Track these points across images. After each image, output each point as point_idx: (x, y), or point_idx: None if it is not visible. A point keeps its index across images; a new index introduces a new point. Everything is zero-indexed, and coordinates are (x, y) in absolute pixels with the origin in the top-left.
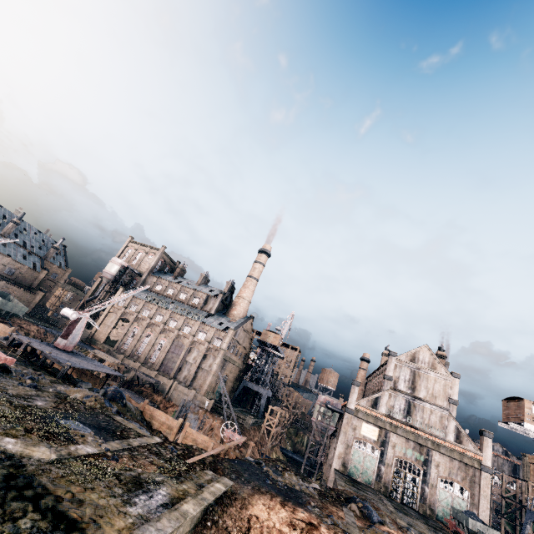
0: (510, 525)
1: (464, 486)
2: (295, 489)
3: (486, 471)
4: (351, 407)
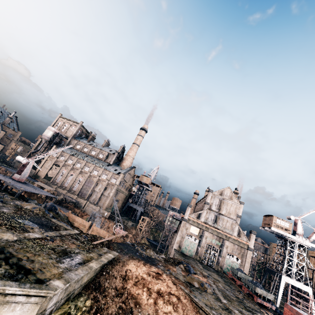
0: (258, 275)
1: (238, 257)
2: (152, 257)
3: (250, 250)
4: (186, 218)
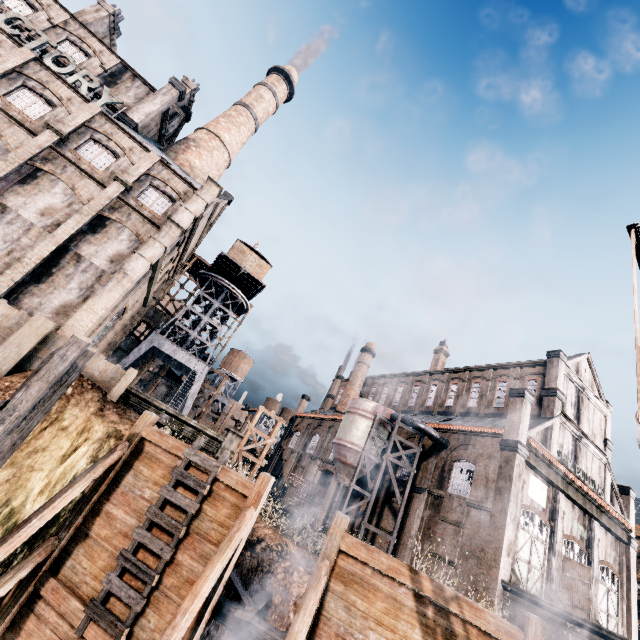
0: None
1: (616, 571)
2: None
3: (634, 547)
4: (523, 443)
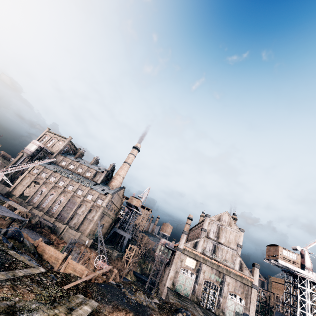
0: None
1: (242, 297)
2: (143, 305)
3: (255, 288)
4: (181, 247)
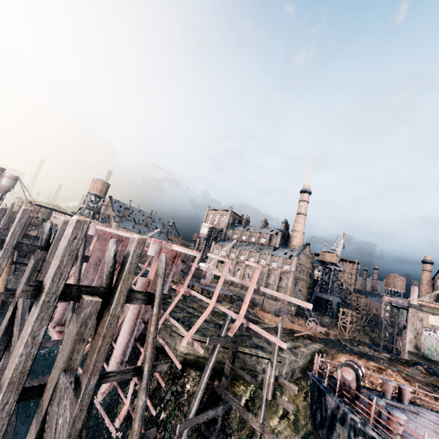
0: None
1: None
2: (368, 354)
3: None
4: (414, 303)
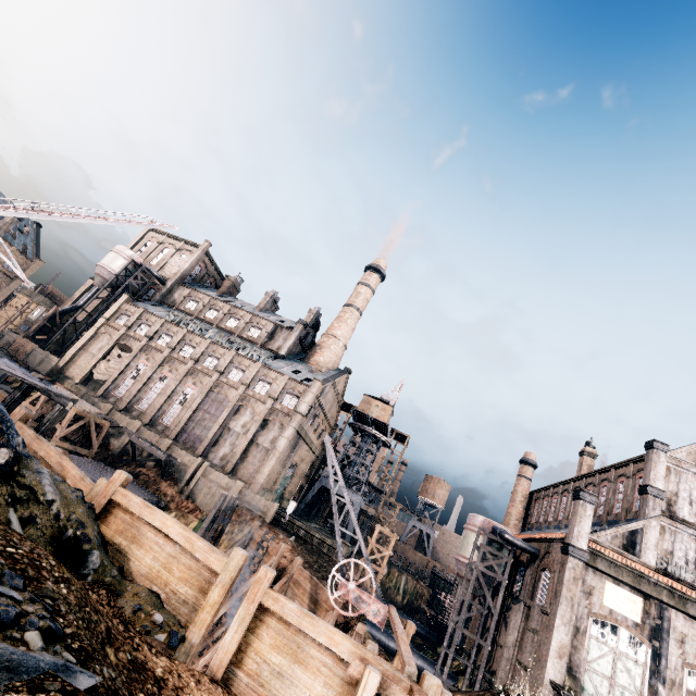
0: None
1: None
2: None
3: None
4: (581, 546)
